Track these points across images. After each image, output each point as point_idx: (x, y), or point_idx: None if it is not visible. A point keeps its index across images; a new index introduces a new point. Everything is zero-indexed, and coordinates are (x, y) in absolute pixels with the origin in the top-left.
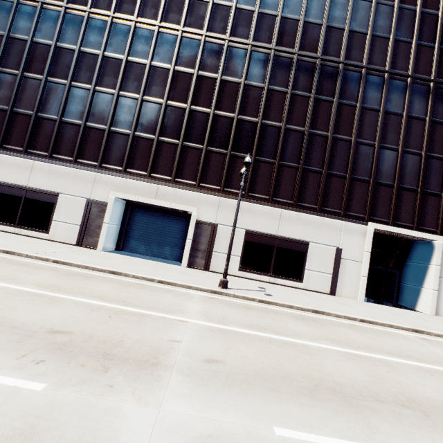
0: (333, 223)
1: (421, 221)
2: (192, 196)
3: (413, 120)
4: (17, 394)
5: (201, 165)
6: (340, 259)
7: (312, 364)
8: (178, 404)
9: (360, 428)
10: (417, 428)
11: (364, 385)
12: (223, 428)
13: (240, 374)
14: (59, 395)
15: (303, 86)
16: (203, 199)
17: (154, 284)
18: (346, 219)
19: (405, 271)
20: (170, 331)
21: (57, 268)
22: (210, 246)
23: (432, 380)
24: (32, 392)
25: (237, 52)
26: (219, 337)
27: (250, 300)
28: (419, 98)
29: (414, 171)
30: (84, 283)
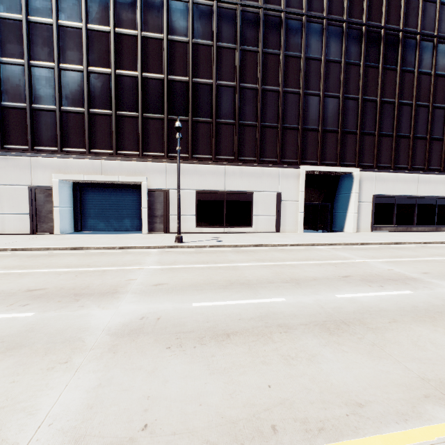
0: (272, 172)
1: (343, 157)
2: (138, 166)
3: (331, 63)
4: (15, 319)
5: (140, 134)
6: (280, 202)
7: (235, 274)
8: (131, 305)
9: (249, 295)
10: (286, 289)
11: (266, 278)
12: (159, 309)
13: (178, 287)
14: (46, 315)
15: (227, 37)
16: (150, 167)
17: (116, 251)
18: (282, 166)
19: (336, 202)
20: (128, 275)
21: (17, 254)
22: (166, 211)
23: (318, 268)
24: (26, 317)
25: (153, 2)
26: (168, 272)
27: (202, 248)
28: (334, 41)
29: (335, 113)
30: (48, 260)
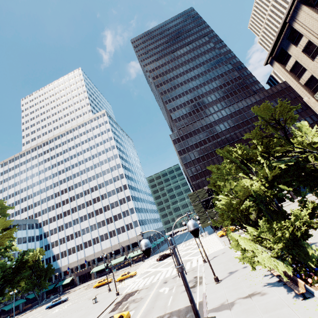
0: None
1: None
2: None
3: None
4: None
5: None
6: None
7: None
8: None
9: None
10: None
11: None
12: None
13: None
14: None
15: None
16: None
17: None
18: None
19: None
20: None
21: None
22: None
23: None
24: None
25: None
26: None
27: None
28: None
29: None
30: None
